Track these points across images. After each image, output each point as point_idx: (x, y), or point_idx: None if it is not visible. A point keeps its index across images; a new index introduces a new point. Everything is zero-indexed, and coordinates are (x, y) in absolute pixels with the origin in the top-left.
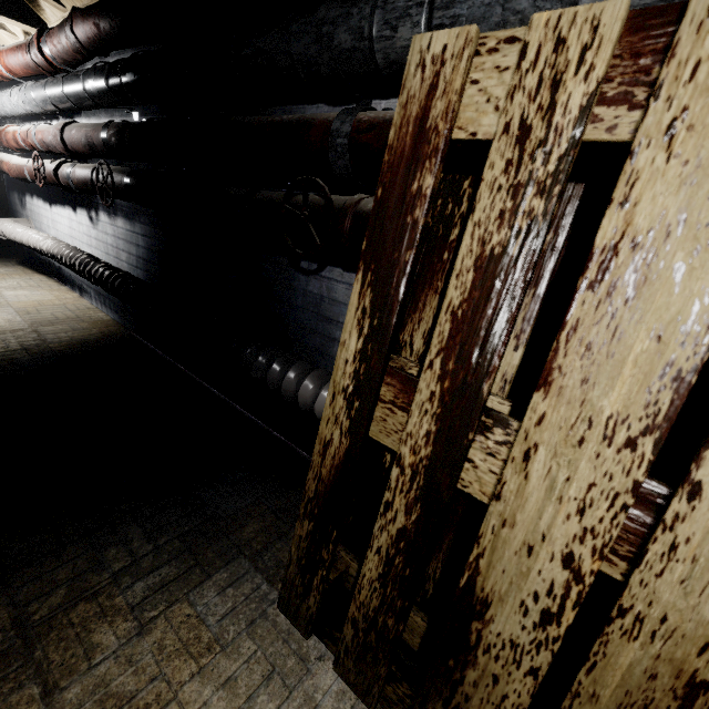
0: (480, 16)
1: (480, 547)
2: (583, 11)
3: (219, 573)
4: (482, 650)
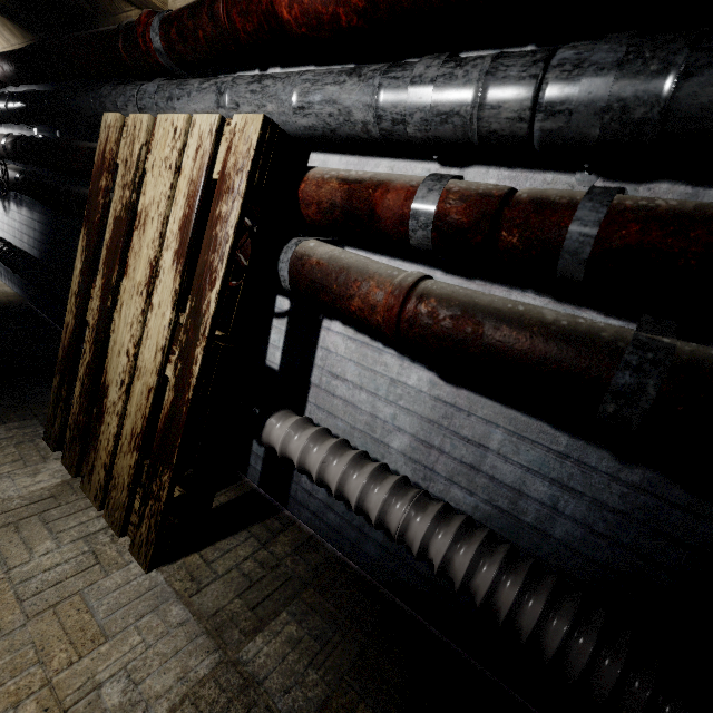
0: (150, 107)
1: (108, 359)
2: (140, 116)
3: (13, 423)
4: (106, 413)
